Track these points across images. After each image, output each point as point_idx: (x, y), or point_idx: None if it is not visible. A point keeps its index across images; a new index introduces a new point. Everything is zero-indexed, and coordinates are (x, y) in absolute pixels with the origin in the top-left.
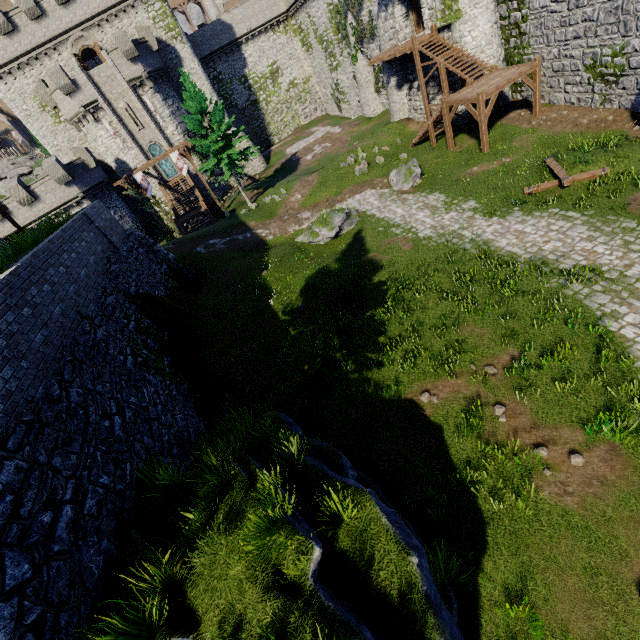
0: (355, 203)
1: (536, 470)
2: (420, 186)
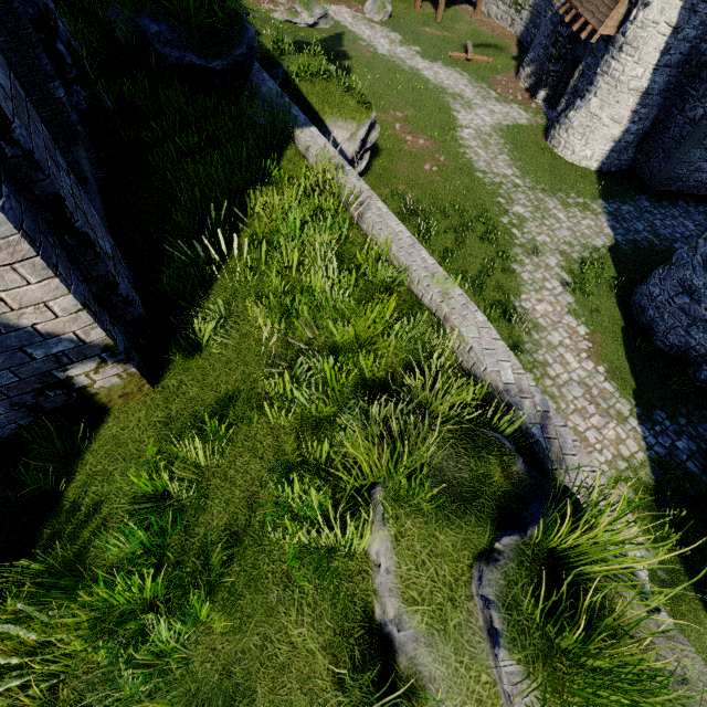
0: (331, 12)
1: (405, 142)
2: (387, 23)
